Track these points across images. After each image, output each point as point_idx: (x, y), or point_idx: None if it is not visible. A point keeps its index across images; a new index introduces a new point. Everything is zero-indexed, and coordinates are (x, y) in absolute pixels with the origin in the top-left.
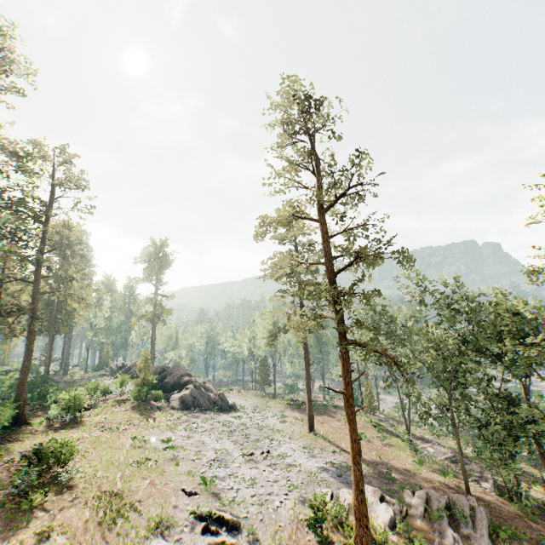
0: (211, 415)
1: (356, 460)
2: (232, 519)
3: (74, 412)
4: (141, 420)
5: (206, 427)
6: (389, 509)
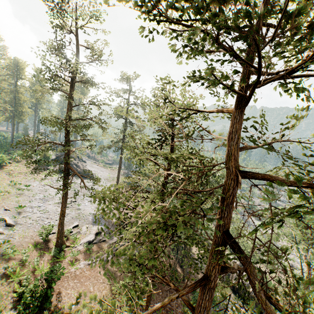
0: (72, 178)
1: (60, 217)
2: (10, 223)
3: (1, 163)
4: (32, 173)
5: (60, 184)
6: (93, 238)
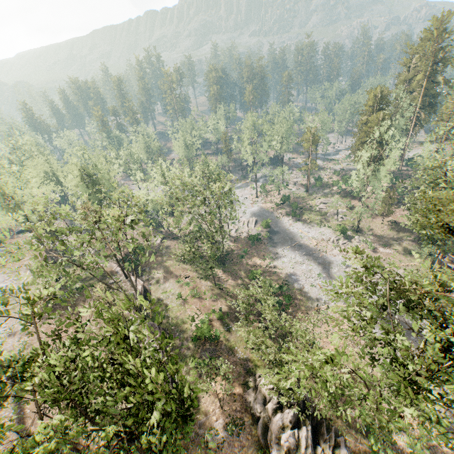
0: None
1: None
2: None
3: None
4: None
5: None
6: None
